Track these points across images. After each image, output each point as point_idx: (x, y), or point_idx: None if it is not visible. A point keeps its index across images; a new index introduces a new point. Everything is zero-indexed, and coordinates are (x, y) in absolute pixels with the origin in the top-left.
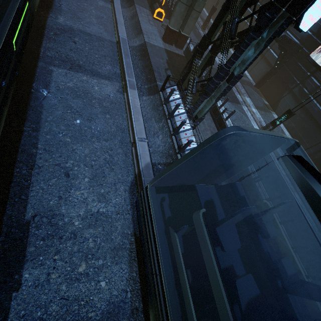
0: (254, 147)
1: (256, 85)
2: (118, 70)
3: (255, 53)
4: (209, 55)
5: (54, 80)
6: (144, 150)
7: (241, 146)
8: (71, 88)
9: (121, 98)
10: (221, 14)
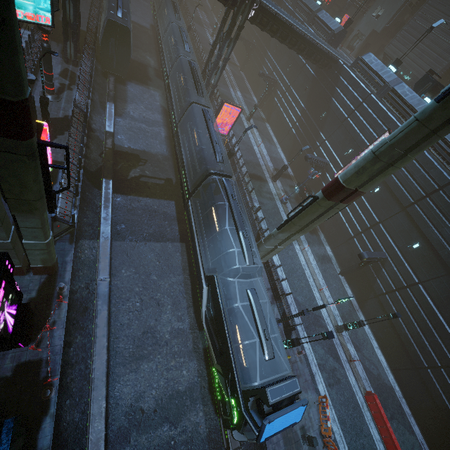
0: None
1: None
2: (150, 2)
3: None
4: None
5: None
6: None
7: None
8: None
9: (150, 7)
10: None
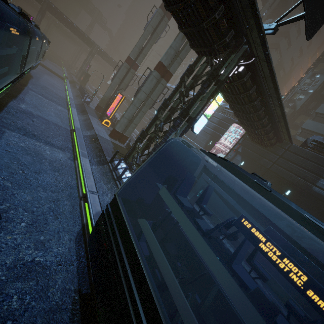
0: (186, 160)
1: None
2: (70, 146)
3: None
4: (147, 142)
5: (5, 138)
6: (95, 201)
7: (179, 155)
8: (23, 147)
9: (72, 163)
10: (153, 121)
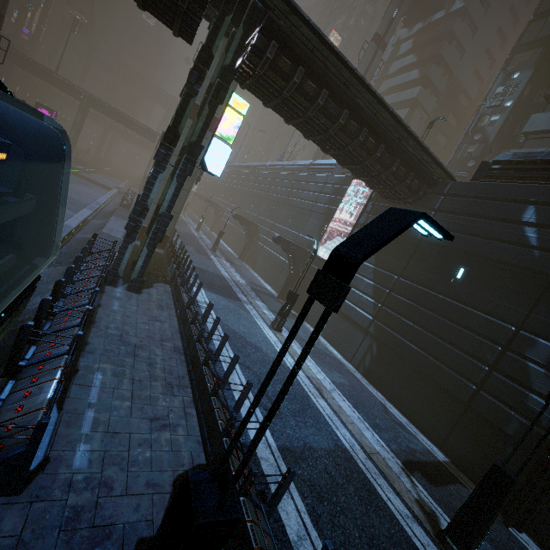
0: (11, 130)
1: (279, 296)
2: None
3: (170, 188)
4: (153, 216)
5: None
6: None
7: None
8: None
9: None
10: None
